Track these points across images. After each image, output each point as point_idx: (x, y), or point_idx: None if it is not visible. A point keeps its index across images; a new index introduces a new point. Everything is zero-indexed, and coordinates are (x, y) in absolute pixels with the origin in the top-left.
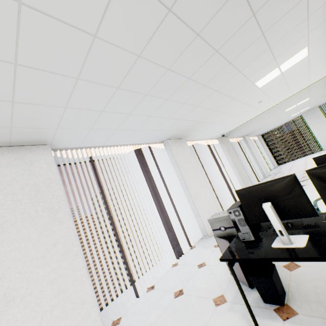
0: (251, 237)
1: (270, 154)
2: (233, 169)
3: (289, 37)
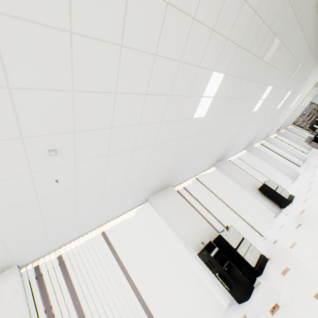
0: (315, 133)
1: (306, 131)
2: (293, 142)
3: (295, 97)
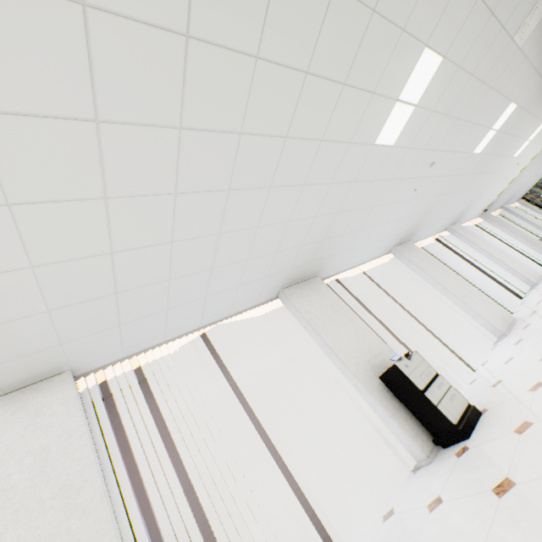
0: None
1: None
2: (516, 239)
3: (529, 128)
